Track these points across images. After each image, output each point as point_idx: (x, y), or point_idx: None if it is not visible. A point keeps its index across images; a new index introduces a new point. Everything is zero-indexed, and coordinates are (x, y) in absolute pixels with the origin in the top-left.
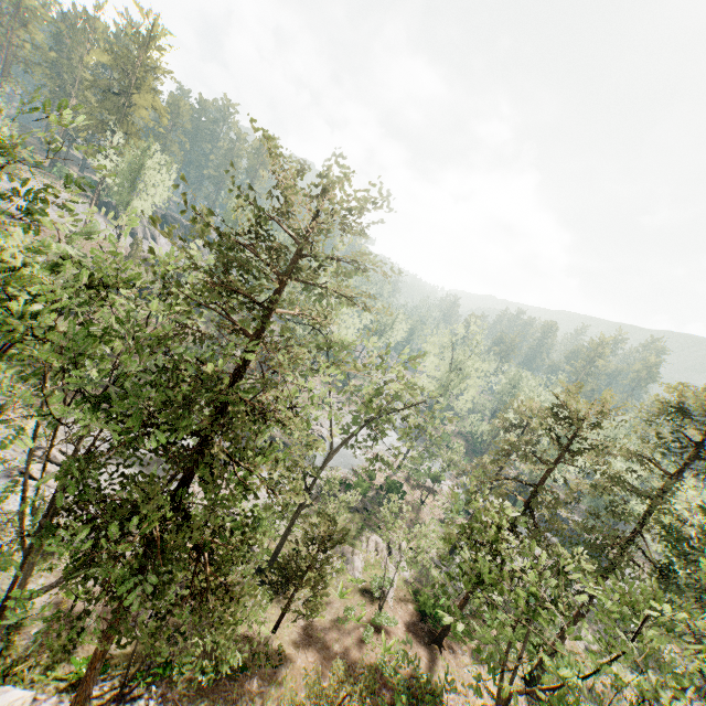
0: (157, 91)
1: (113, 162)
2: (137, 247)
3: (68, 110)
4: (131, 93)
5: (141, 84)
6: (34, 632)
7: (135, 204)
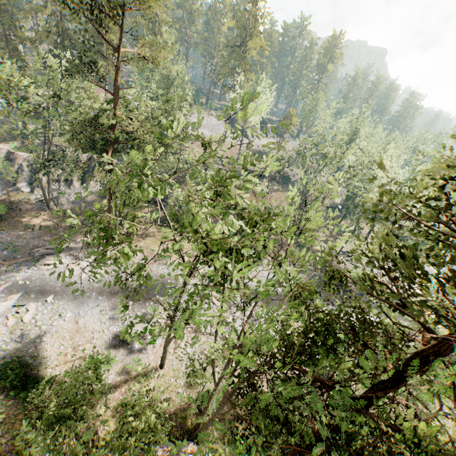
0: (262, 32)
1: (236, 93)
2: (250, 146)
3: (251, 104)
4: (247, 41)
5: (253, 32)
6: (216, 403)
7: (250, 119)
